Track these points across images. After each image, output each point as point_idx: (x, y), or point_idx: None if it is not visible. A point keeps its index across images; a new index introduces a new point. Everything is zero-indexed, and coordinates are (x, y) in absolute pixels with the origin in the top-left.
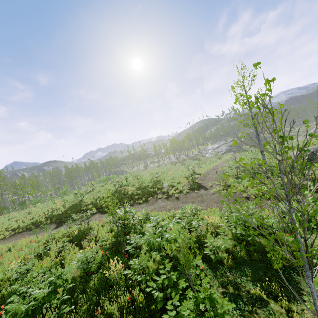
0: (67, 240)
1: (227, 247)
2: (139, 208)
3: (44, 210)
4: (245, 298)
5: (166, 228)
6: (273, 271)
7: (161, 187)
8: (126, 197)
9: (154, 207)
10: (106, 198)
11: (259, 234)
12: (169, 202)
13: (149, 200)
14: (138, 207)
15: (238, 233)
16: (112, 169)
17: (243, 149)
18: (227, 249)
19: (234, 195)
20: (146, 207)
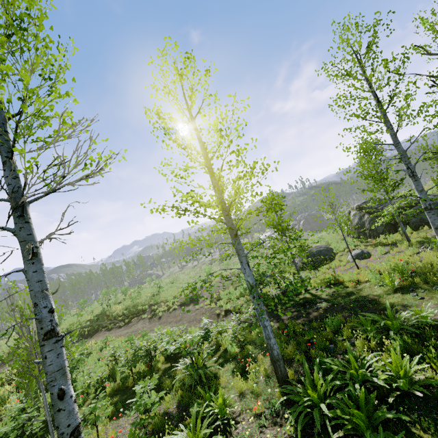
0: (7, 380)
1: (123, 375)
2: (114, 333)
3: (11, 343)
4: (88, 420)
5: (72, 359)
6: (135, 394)
7: (155, 303)
8: (110, 319)
9: (126, 332)
10: (86, 322)
11: (174, 359)
12: (148, 324)
13: (131, 322)
14: (113, 333)
15: (128, 360)
16: (132, 275)
17: (299, 238)
18: (125, 377)
19: (210, 311)
20: (119, 332)
